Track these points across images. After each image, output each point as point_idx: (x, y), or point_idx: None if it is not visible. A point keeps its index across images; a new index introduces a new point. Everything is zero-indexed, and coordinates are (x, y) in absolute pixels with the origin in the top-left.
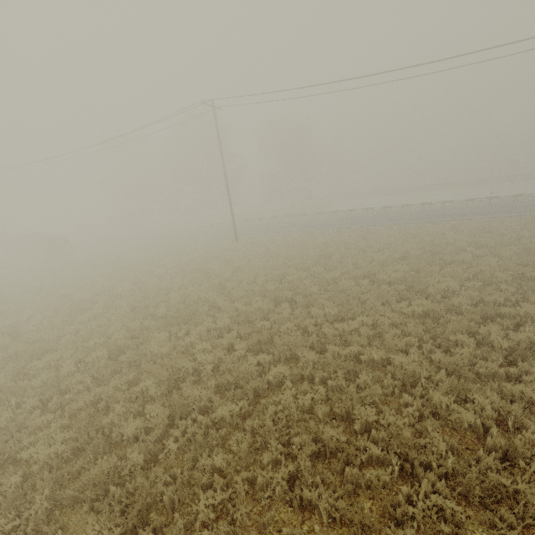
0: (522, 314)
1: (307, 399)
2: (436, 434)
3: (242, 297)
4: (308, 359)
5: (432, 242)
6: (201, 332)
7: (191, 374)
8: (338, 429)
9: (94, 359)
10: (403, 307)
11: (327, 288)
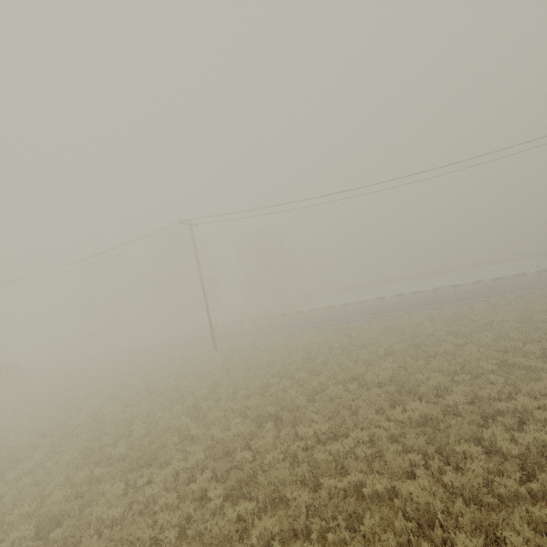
0: (520, 409)
1: None
2: None
3: (220, 419)
4: (300, 502)
5: (412, 333)
6: (166, 477)
7: None
8: None
9: (14, 541)
10: (398, 413)
11: (314, 398)
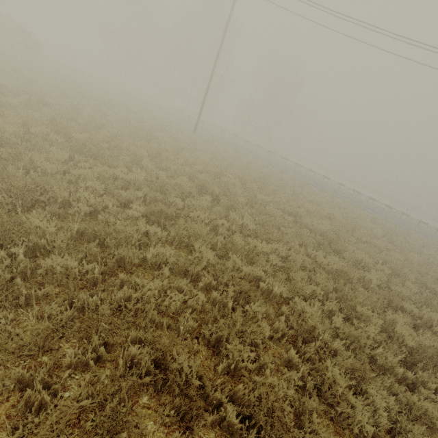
0: (423, 318)
1: (177, 301)
2: (323, 434)
3: (171, 169)
4: (204, 256)
5: (354, 219)
6: (102, 171)
7: (62, 206)
8: (196, 361)
9: None
10: (318, 256)
11: (253, 206)
